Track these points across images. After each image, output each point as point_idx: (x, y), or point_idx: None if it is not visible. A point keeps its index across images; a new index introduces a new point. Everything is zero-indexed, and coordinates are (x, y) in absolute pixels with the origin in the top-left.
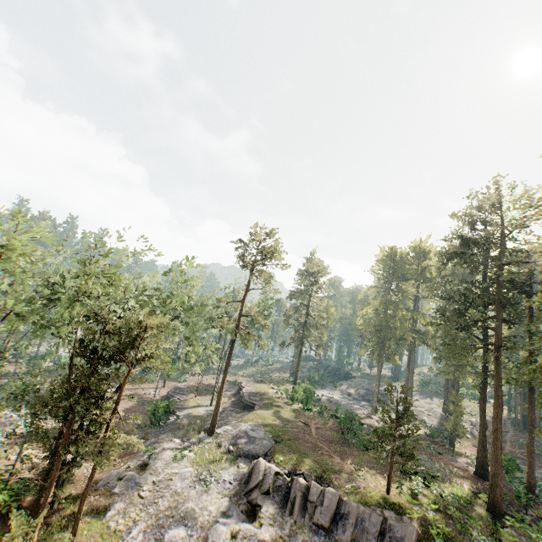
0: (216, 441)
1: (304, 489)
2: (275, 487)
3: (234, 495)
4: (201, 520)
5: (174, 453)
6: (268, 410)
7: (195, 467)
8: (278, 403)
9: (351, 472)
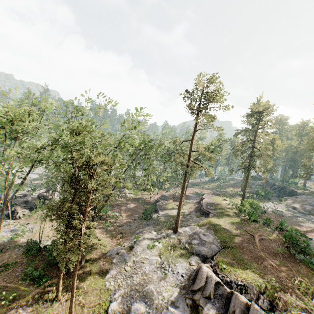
0: (178, 238)
1: (243, 307)
2: (216, 294)
3: (183, 288)
4: (156, 302)
5: (150, 242)
6: (219, 218)
7: (160, 256)
8: (228, 213)
9: (298, 295)
